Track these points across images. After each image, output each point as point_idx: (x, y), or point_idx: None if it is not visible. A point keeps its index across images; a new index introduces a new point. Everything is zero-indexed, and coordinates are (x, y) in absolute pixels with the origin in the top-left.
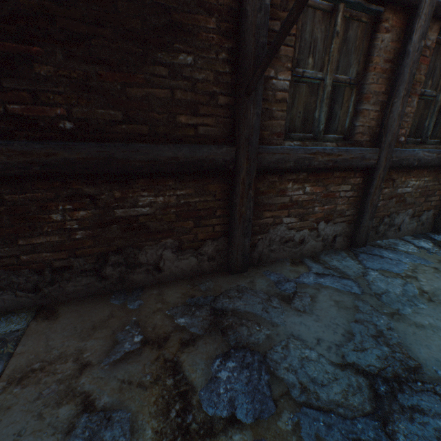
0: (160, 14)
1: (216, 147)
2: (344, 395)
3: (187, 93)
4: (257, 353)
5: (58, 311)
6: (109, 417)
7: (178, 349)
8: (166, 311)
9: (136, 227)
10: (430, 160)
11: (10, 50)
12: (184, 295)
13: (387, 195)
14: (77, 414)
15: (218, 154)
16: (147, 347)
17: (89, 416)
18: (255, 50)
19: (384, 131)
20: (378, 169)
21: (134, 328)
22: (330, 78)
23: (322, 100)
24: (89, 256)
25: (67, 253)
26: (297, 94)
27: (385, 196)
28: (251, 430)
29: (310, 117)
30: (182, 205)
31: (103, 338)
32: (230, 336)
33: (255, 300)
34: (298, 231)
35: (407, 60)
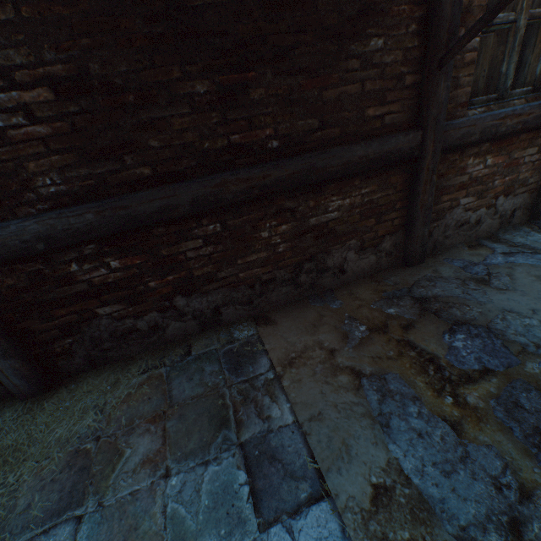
0: (355, 0)
1: (403, 136)
2: None
3: (376, 82)
4: (479, 327)
5: (271, 318)
6: (383, 378)
7: (401, 332)
8: (371, 306)
9: (325, 233)
10: None
11: (232, 82)
12: (375, 292)
13: None
14: (354, 379)
15: (404, 143)
16: (374, 334)
17: (368, 378)
18: (450, 12)
19: None
20: None
21: (352, 321)
22: (524, 17)
23: (513, 49)
24: (288, 267)
25: (272, 266)
26: (482, 48)
27: None
28: (504, 375)
29: (495, 73)
30: (365, 204)
31: (329, 332)
32: (445, 317)
33: (451, 286)
34: (474, 212)
35: None
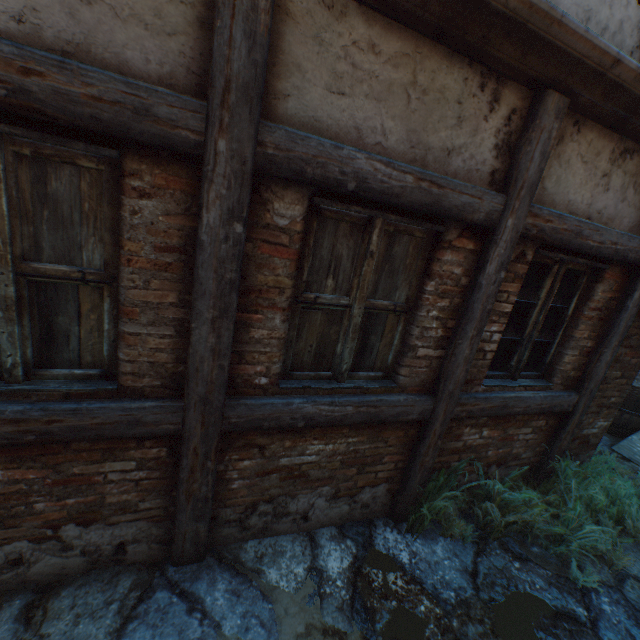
0: None
1: None
2: None
3: None
4: None
5: None
6: None
7: None
8: None
9: None
10: (341, 416)
11: None
12: None
13: (254, 469)
14: None
15: None
16: None
17: None
18: None
19: (186, 375)
20: (189, 440)
21: None
22: (2, 270)
23: None
24: None
25: None
26: None
27: (248, 470)
28: None
29: None
30: None
31: None
32: None
33: None
34: None
35: (203, 256)
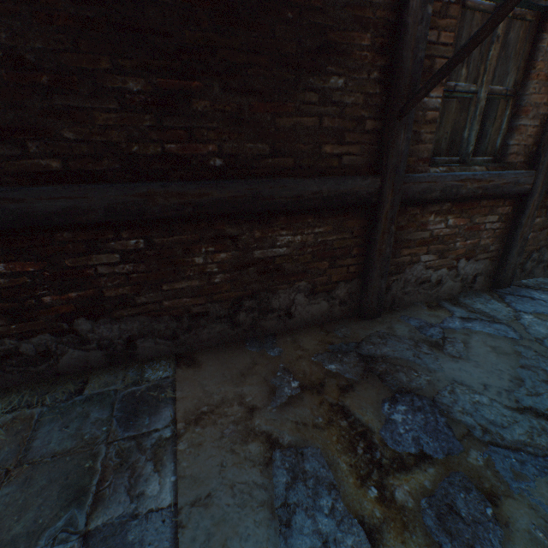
0: (316, 35)
1: (361, 179)
2: (529, 436)
3: (335, 120)
4: (424, 398)
5: (197, 358)
6: (301, 452)
7: (338, 394)
8: (311, 358)
9: (271, 269)
10: None
11: (172, 87)
12: (321, 342)
13: (538, 225)
14: (267, 450)
15: (362, 186)
16: (306, 392)
17: (282, 451)
18: (411, 67)
19: (543, 150)
20: (533, 196)
21: (285, 374)
22: (485, 90)
23: (474, 118)
24: (225, 301)
25: (205, 298)
26: (445, 111)
27: (536, 226)
28: (443, 465)
29: (457, 137)
30: (319, 244)
31: (257, 384)
32: (389, 382)
33: (403, 347)
34: (435, 271)
35: None
